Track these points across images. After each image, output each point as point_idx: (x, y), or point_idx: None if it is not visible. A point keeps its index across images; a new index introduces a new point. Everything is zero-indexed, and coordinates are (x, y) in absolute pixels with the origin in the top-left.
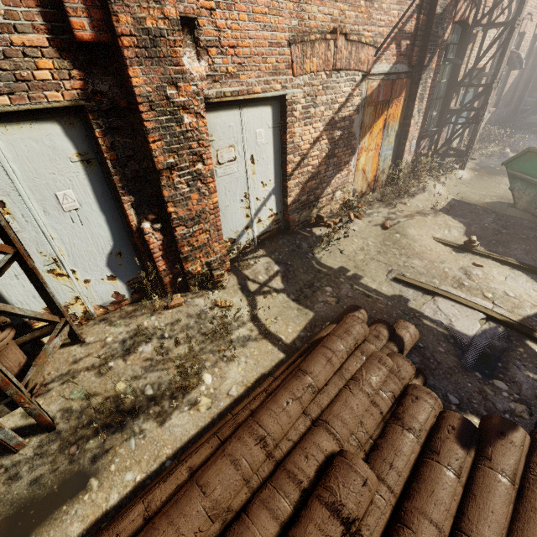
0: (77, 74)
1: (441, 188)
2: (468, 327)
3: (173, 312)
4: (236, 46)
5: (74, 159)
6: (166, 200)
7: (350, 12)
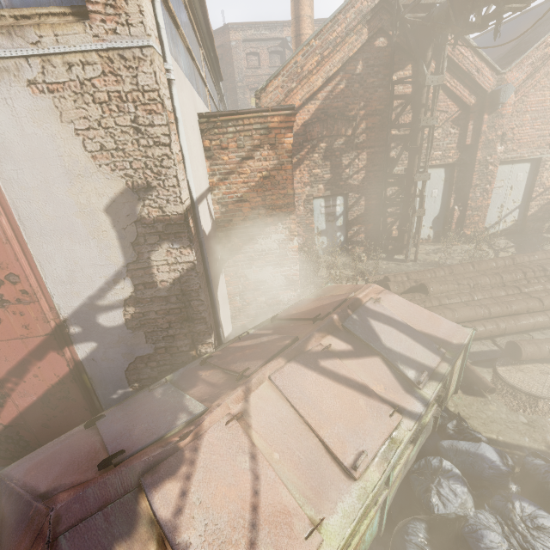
0: (459, 154)
1: None
2: None
3: (454, 247)
4: (519, 139)
5: (442, 180)
6: (469, 198)
7: None
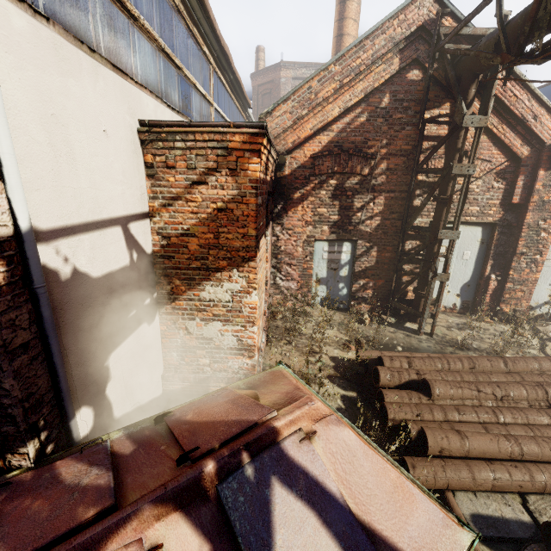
0: (502, 213)
1: None
2: None
3: (485, 324)
4: None
5: (478, 241)
6: (511, 268)
7: None
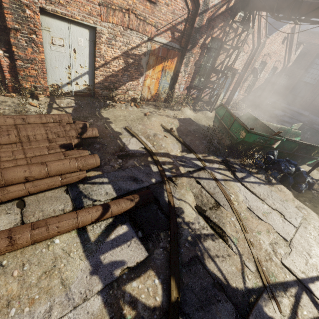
0: None
1: (192, 114)
2: (133, 147)
3: (6, 98)
4: None
5: None
6: (12, 44)
7: (140, 5)
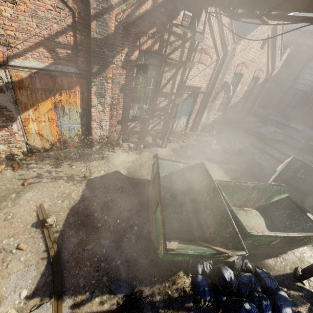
0: None
1: (128, 158)
2: None
3: None
4: None
5: None
6: None
7: None
